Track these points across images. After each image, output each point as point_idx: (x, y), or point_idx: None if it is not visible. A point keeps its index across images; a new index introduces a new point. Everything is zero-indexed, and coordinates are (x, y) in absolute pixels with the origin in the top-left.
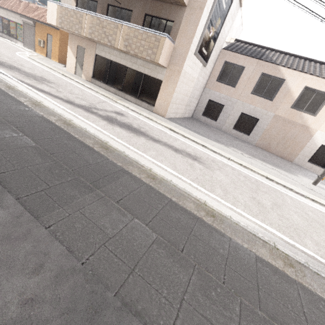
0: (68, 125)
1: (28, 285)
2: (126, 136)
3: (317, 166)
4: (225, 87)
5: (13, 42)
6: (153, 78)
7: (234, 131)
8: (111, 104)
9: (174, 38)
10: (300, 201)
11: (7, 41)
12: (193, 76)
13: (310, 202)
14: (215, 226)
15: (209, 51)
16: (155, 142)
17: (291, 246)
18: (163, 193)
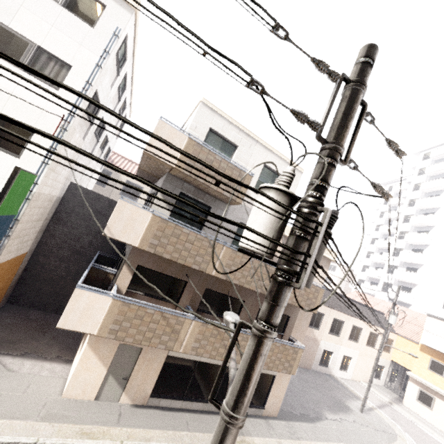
0: None
1: None
2: None
3: (323, 367)
4: None
5: None
6: (262, 373)
7: None
8: None
9: (290, 331)
10: None
11: None
12: None
13: None
14: None
15: None
16: None
17: None
18: None
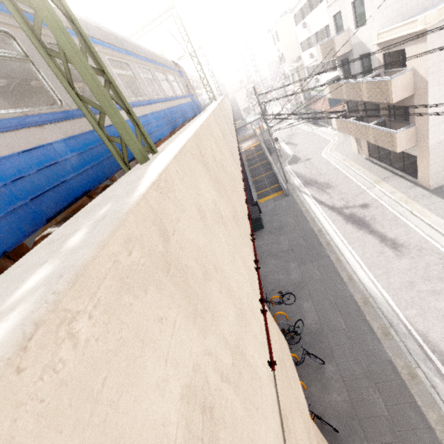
0: (320, 231)
1: (294, 277)
2: (349, 232)
3: None
4: None
5: (326, 128)
6: (410, 154)
7: None
8: (366, 194)
9: (413, 120)
10: None
11: (322, 131)
12: None
13: None
14: (346, 283)
15: None
16: (369, 234)
17: (387, 305)
18: (336, 267)
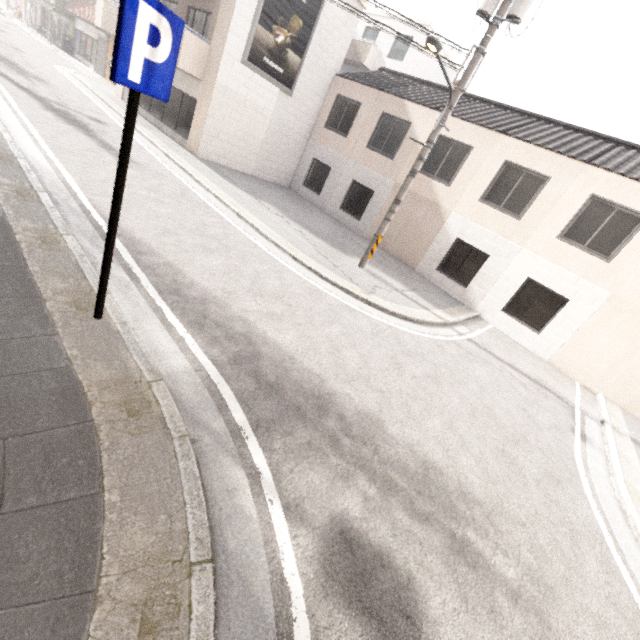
0: None
1: None
2: (42, 116)
3: (449, 279)
4: (335, 137)
5: (85, 65)
6: (191, 99)
7: (341, 212)
8: (109, 119)
9: (211, 37)
10: (240, 232)
11: (75, 62)
12: (259, 104)
13: (262, 242)
14: None
15: (290, 68)
16: (85, 135)
17: (62, 182)
18: None
